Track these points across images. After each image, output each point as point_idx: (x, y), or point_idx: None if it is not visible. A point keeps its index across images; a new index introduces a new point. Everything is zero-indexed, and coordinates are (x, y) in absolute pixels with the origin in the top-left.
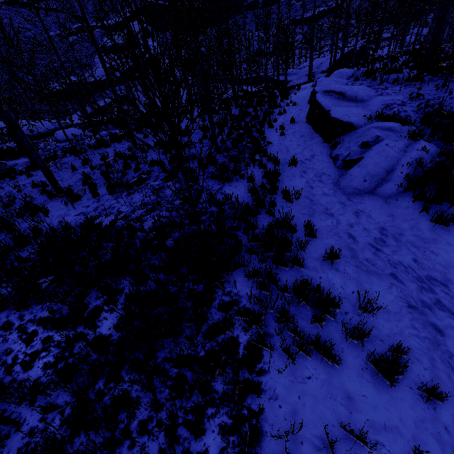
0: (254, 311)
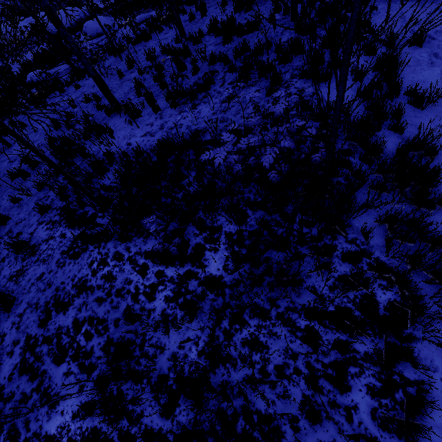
0: (407, 272)
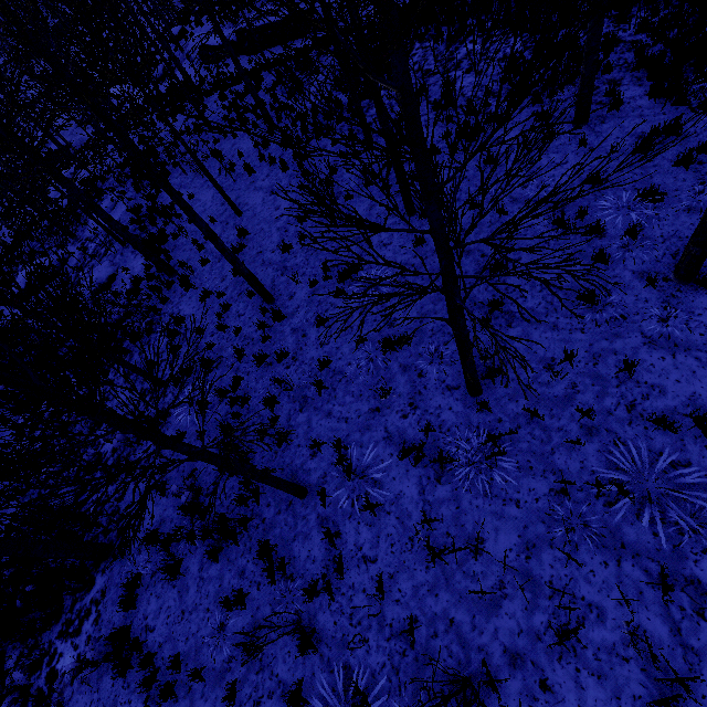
0: None
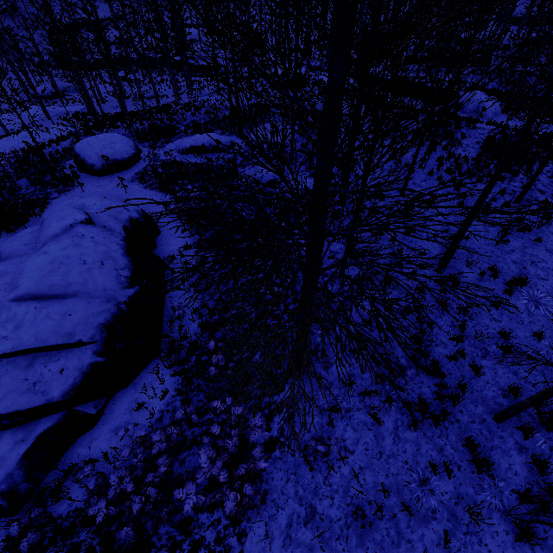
0: None
